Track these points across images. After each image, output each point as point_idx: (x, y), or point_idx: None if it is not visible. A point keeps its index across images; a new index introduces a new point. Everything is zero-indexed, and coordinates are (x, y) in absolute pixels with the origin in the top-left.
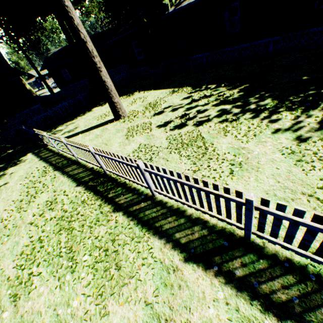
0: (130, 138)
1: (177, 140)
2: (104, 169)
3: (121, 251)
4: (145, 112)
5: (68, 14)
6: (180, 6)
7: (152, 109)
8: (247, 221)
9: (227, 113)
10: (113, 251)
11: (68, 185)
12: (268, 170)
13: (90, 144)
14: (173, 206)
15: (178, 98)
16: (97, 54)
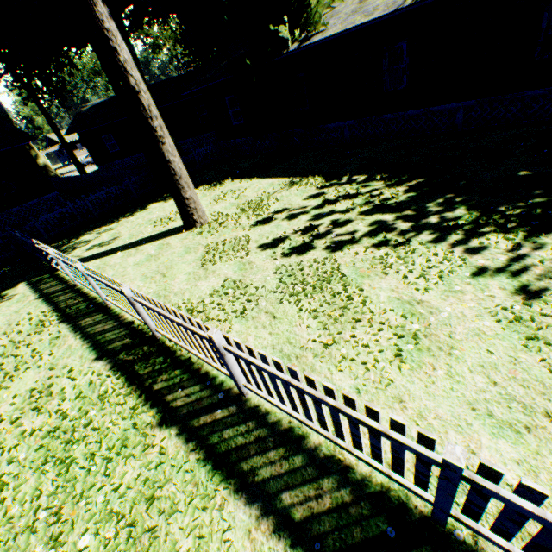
0: (209, 266)
1: (295, 276)
2: (151, 328)
3: (163, 528)
4: (239, 218)
5: (108, 43)
6: (309, 42)
7: (252, 213)
8: (442, 497)
9: (387, 230)
10: (146, 526)
11: (81, 357)
12: (472, 354)
13: (135, 272)
14: (280, 422)
15: (300, 195)
16: (157, 114)
